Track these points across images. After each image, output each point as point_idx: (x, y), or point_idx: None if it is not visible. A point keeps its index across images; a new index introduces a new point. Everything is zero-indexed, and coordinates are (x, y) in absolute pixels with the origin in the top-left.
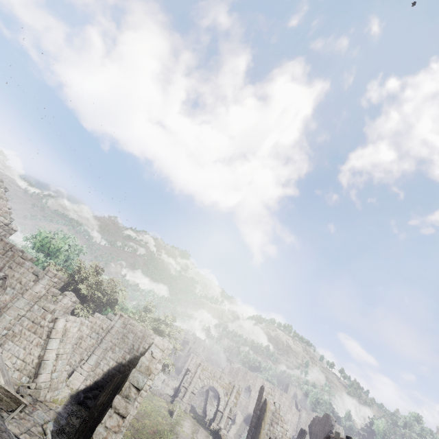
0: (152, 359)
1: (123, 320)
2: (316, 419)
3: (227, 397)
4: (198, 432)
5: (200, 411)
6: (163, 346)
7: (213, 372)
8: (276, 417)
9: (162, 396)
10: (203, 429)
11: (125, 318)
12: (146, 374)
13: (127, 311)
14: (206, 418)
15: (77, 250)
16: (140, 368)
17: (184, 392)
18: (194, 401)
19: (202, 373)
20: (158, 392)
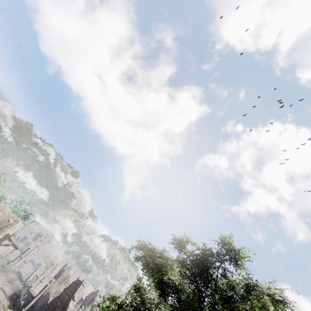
0: (8, 221)
1: (0, 203)
2: (92, 292)
3: (46, 269)
4: (16, 281)
5: (25, 278)
6: (16, 218)
7: (44, 252)
8: (66, 281)
9: (2, 259)
10: (20, 282)
11: (2, 203)
12: (2, 225)
13: (5, 200)
14: (27, 281)
15: None
16: (1, 222)
17: (19, 259)
18: (24, 271)
19: (36, 251)
20: (1, 255)
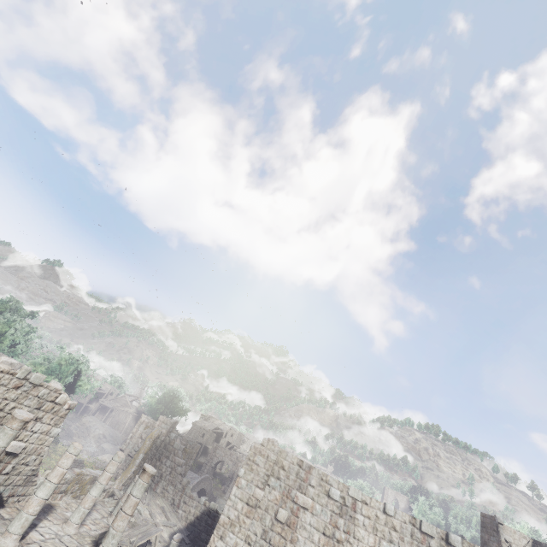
0: None
1: None
2: None
3: None
4: None
5: None
6: None
7: None
8: (168, 450)
9: (97, 464)
10: None
11: None
12: None
13: None
14: None
15: (22, 314)
16: None
17: None
18: None
19: (144, 432)
20: (93, 459)
